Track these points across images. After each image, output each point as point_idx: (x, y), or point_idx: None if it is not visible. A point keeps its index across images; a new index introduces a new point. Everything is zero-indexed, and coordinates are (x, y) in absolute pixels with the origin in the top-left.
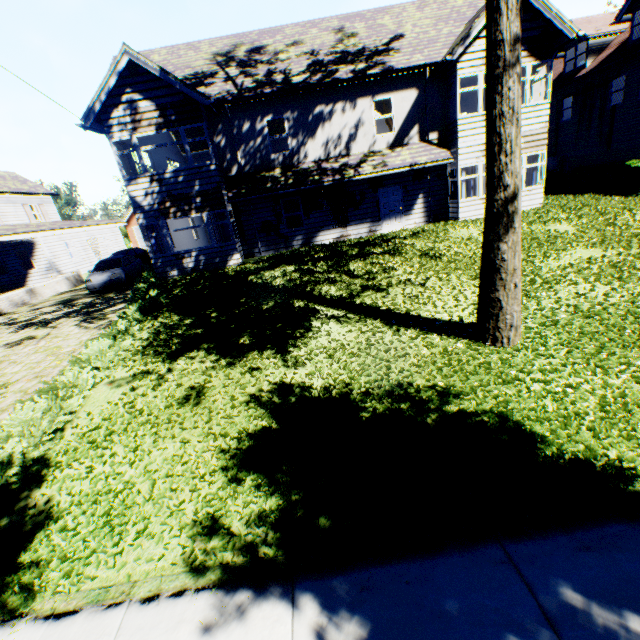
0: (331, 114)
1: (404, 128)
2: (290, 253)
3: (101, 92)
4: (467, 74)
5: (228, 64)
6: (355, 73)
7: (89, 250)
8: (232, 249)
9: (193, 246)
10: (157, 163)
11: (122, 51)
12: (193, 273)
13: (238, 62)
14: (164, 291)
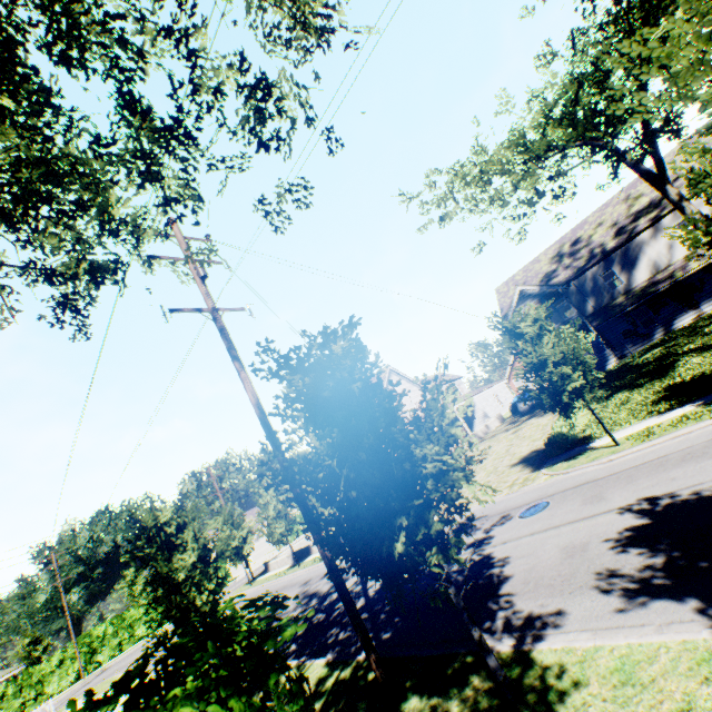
0: (644, 249)
1: None
2: (654, 343)
3: (510, 310)
4: None
5: (560, 260)
6: (650, 221)
7: (495, 402)
8: (607, 356)
9: None
10: None
11: (515, 289)
12: None
13: (566, 255)
14: None
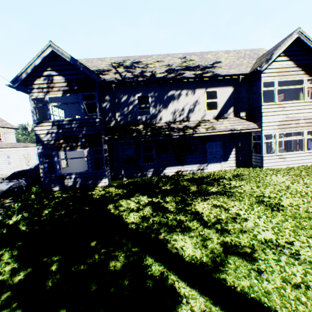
0: (179, 96)
1: (224, 108)
2: (144, 181)
3: (28, 67)
4: (267, 80)
5: (119, 67)
6: (195, 75)
7: (23, 160)
8: (102, 175)
9: (83, 165)
10: (68, 116)
11: (48, 45)
12: (70, 190)
13: (125, 66)
14: (28, 215)
